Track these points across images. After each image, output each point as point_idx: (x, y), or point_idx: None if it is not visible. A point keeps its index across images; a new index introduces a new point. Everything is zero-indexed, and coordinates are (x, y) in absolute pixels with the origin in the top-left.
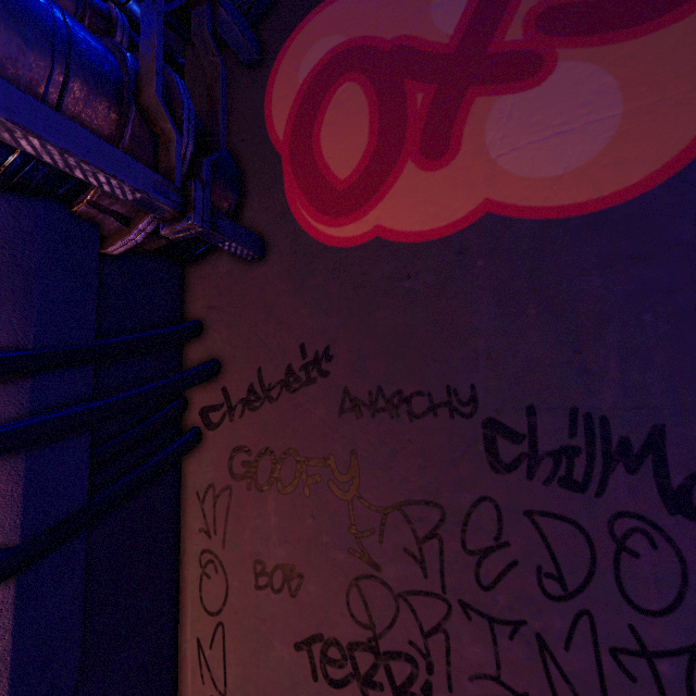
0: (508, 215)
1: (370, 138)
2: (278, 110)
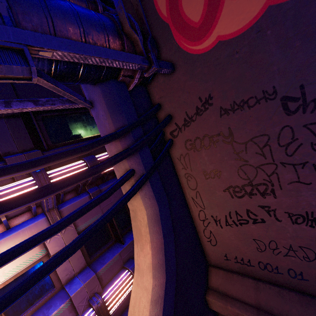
0: (279, 3)
1: None
2: (161, 3)
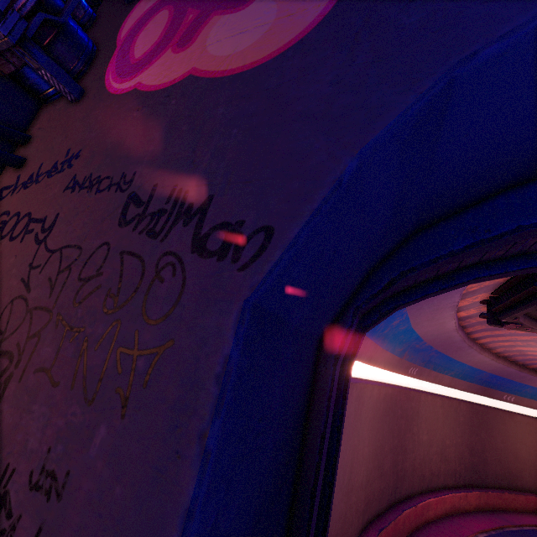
0: (199, 76)
1: (159, 37)
2: (128, 24)
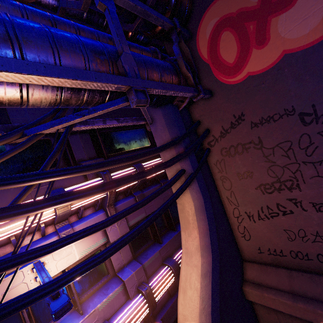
0: (292, 52)
1: (237, 47)
2: (203, 50)
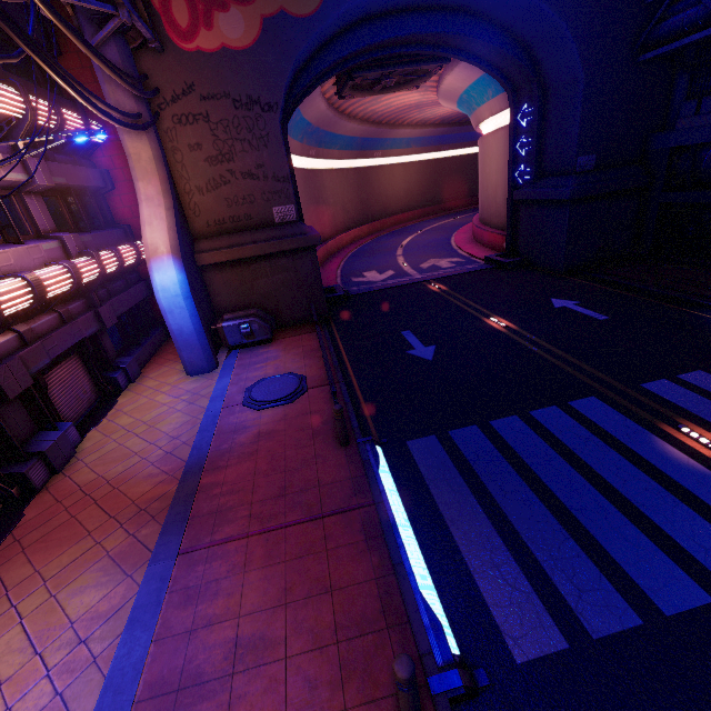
0: (228, 48)
1: (189, 16)
2: None
